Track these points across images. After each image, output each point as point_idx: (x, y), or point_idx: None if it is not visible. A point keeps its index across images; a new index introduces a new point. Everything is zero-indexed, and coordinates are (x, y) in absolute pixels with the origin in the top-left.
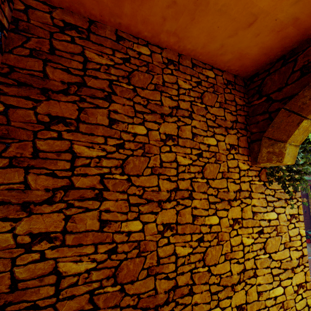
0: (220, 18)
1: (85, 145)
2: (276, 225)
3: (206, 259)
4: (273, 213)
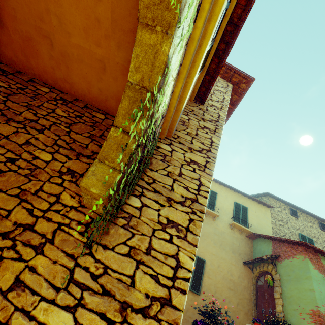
0: (83, 65)
1: None
2: None
3: None
4: (69, 315)
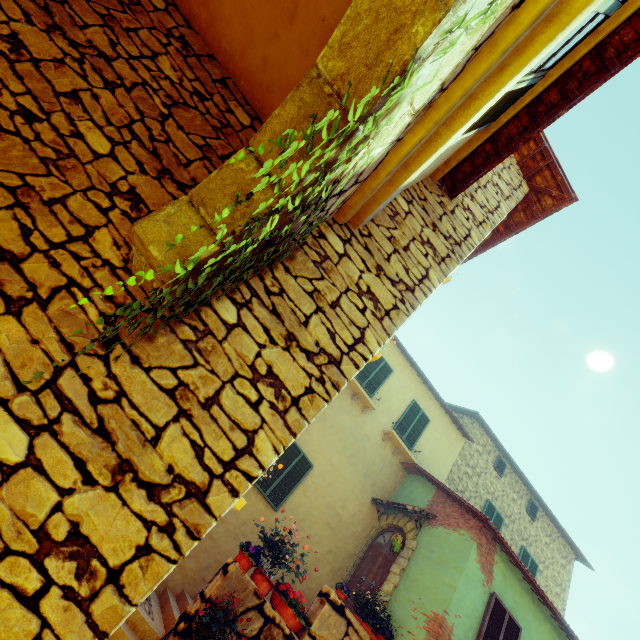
0: None
1: None
2: None
3: None
4: (23, 437)
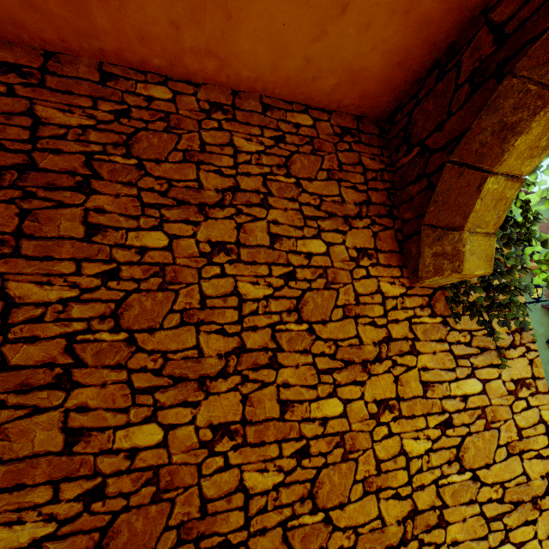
0: (280, 5)
1: (34, 280)
2: (483, 406)
3: (318, 494)
4: (473, 380)
